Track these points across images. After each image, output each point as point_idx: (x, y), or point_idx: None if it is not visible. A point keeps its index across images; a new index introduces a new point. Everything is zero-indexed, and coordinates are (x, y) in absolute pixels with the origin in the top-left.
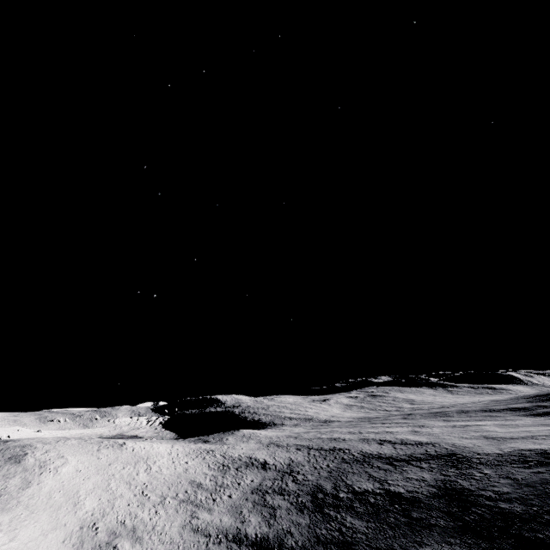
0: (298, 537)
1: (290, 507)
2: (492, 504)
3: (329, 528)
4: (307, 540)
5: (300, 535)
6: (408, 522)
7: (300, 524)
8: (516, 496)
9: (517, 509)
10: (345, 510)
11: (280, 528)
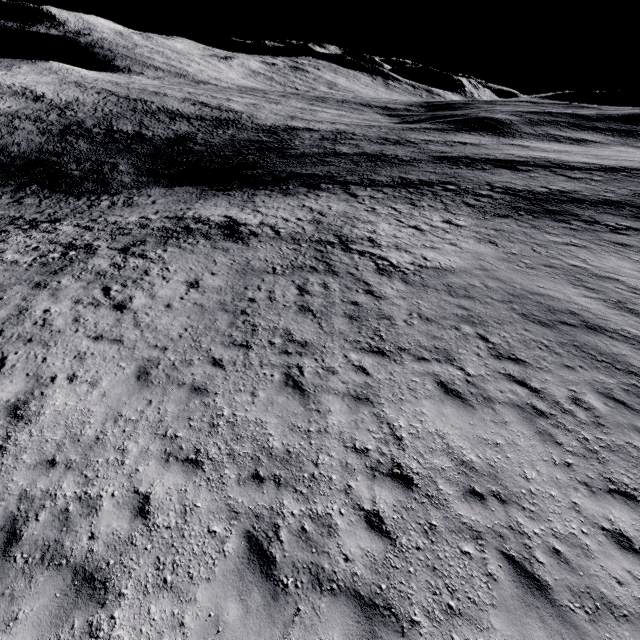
0: (24, 148)
1: (35, 131)
2: (192, 146)
3: (57, 146)
4: (30, 150)
5: (27, 147)
6: (122, 149)
7: (33, 141)
8: (214, 144)
9: (200, 149)
10: (85, 139)
11: (11, 141)
